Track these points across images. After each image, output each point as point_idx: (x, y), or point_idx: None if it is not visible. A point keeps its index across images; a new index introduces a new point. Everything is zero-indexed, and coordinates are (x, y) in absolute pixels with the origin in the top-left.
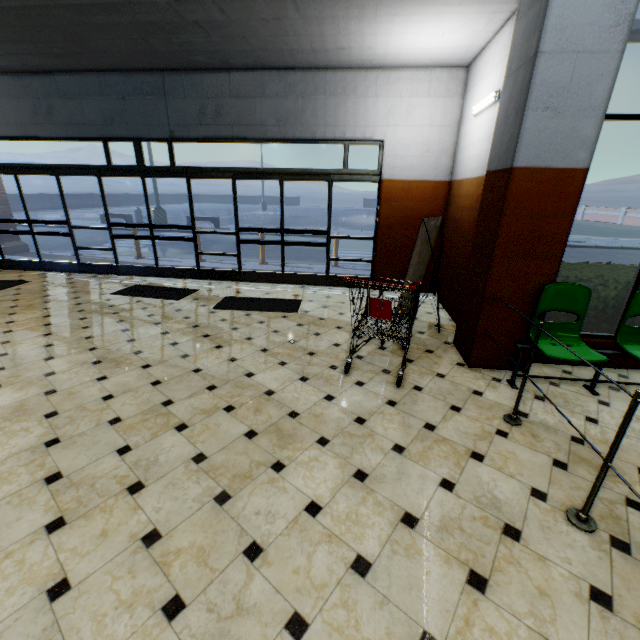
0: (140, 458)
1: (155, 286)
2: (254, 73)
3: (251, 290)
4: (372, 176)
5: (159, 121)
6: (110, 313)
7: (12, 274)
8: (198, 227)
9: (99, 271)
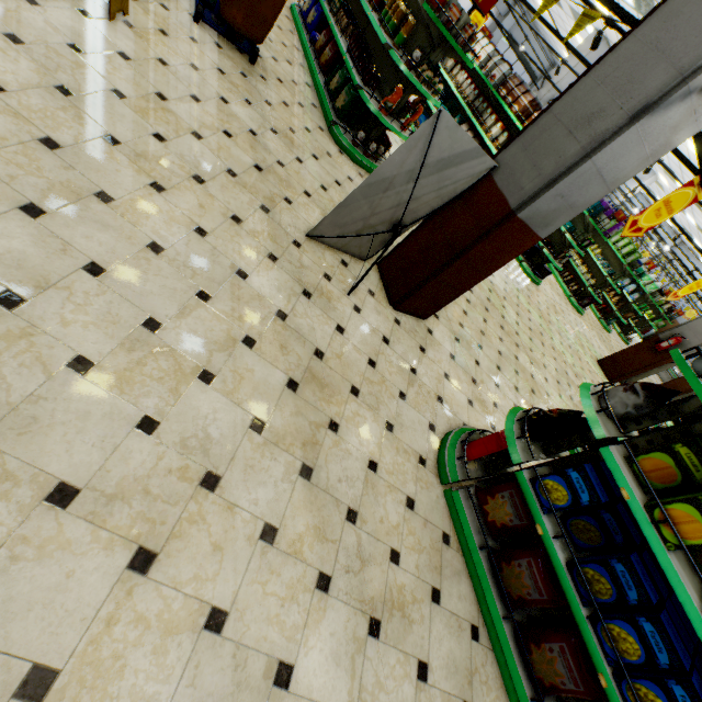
0: None
1: None
2: None
3: None
4: None
5: None
6: None
7: None
8: None
9: None
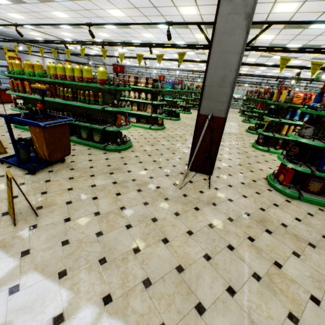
0: None
1: None
2: None
3: None
4: None
5: None
6: None
7: None
8: None
9: None
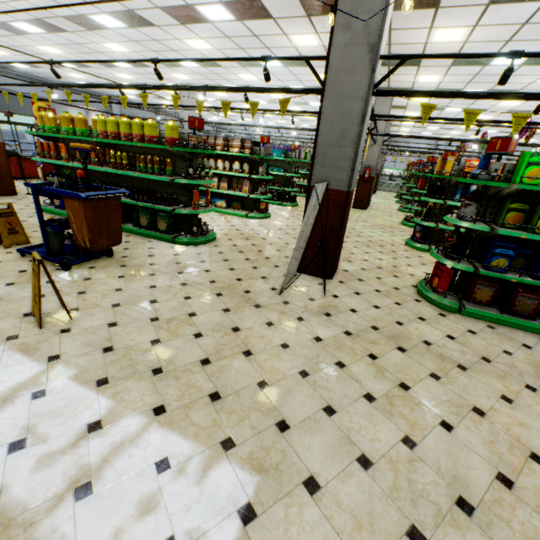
0: None
1: None
2: None
3: None
4: None
5: (5, 107)
6: None
7: None
8: None
9: None
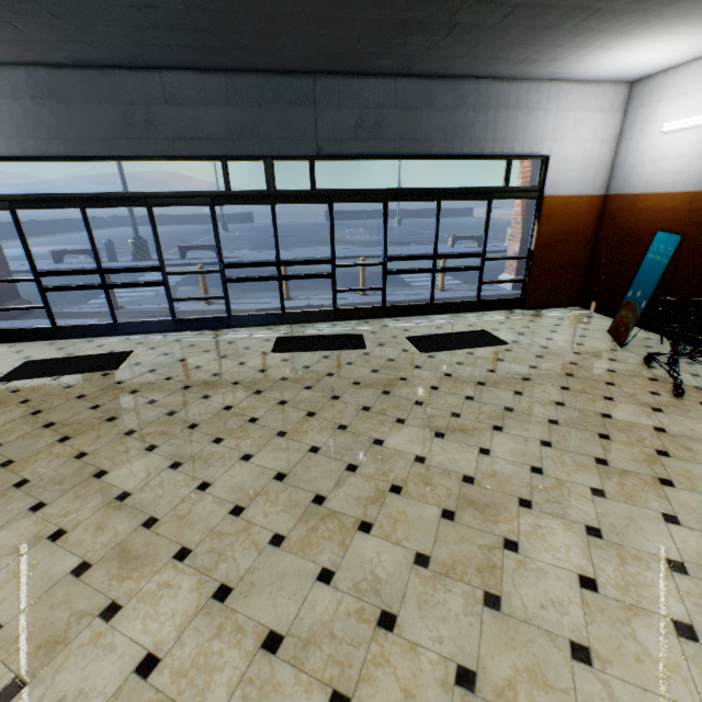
0: (700, 522)
1: (305, 336)
2: (424, 80)
3: (415, 326)
4: (532, 193)
5: (304, 135)
6: (325, 376)
7: (82, 345)
8: (194, 258)
9: (203, 326)
